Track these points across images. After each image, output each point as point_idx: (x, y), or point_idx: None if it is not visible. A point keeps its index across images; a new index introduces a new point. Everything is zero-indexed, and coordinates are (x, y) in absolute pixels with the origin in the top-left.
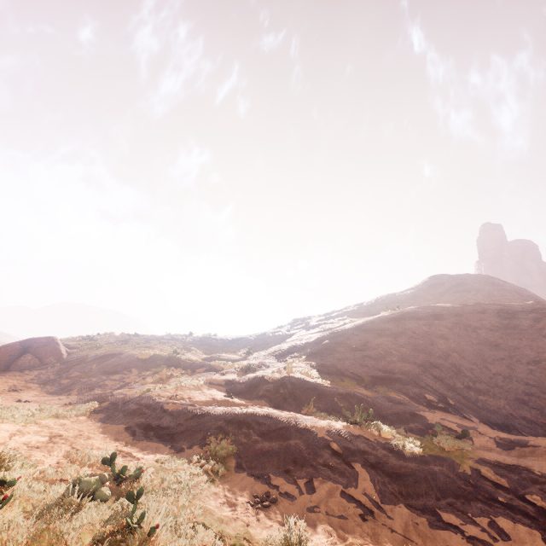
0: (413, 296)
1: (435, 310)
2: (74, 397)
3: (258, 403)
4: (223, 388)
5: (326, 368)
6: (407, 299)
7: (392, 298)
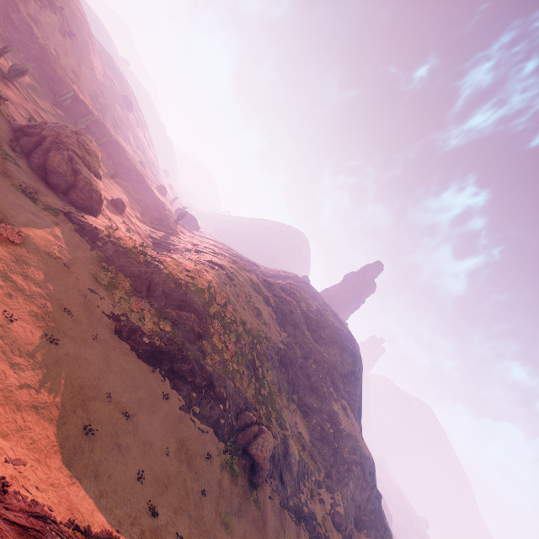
0: (346, 376)
1: (362, 457)
2: (307, 532)
3: (340, 536)
4: (330, 518)
5: (344, 503)
6: (344, 375)
7: (341, 369)
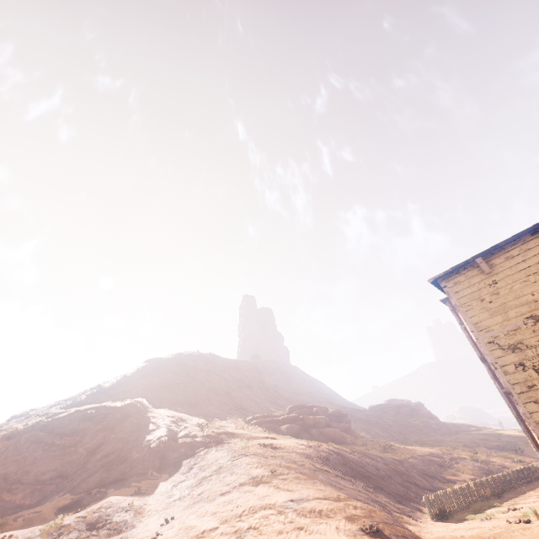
0: (115, 384)
1: (53, 419)
2: None
3: None
4: None
5: None
6: (109, 387)
7: (98, 387)
